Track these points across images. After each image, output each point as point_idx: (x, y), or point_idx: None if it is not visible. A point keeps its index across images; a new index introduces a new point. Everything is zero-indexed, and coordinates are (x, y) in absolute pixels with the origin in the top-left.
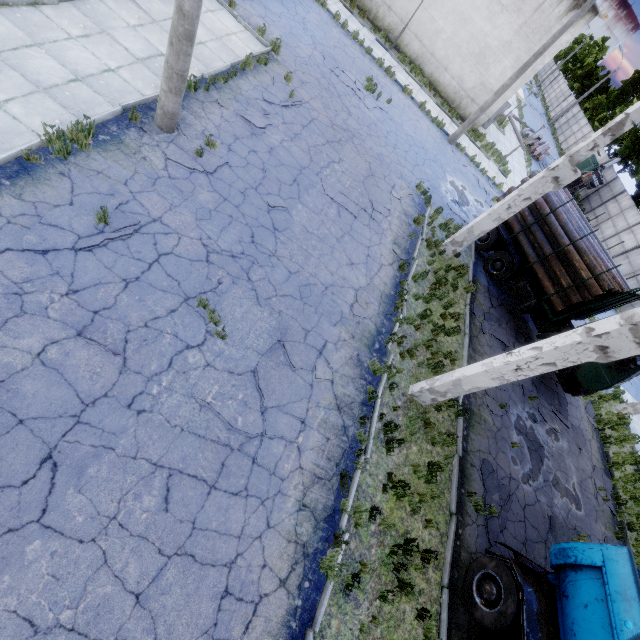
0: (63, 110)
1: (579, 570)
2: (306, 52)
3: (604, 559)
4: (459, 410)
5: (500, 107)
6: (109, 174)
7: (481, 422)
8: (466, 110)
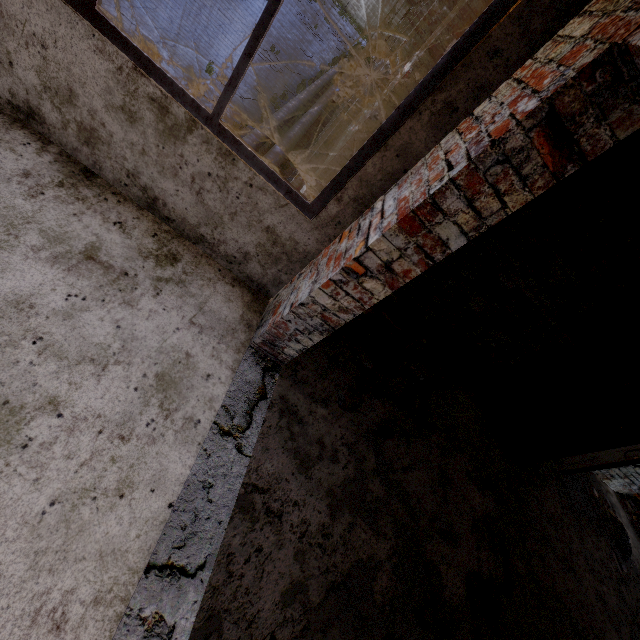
0: None
1: None
2: None
3: None
4: None
5: None
6: None
7: None
8: None
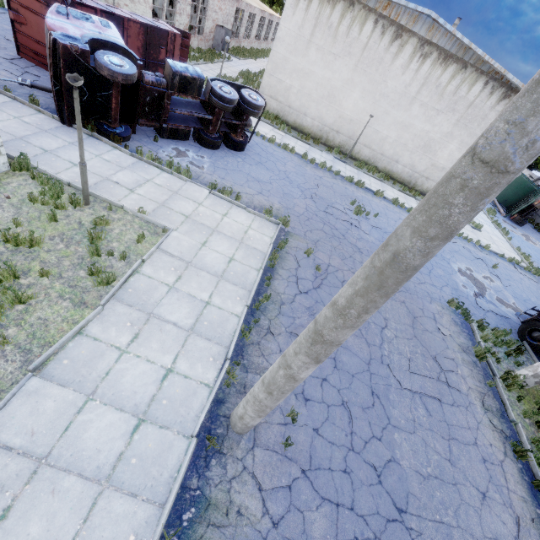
0: (134, 503)
1: None
2: (302, 206)
3: None
4: None
5: None
6: None
7: None
8: (423, 186)
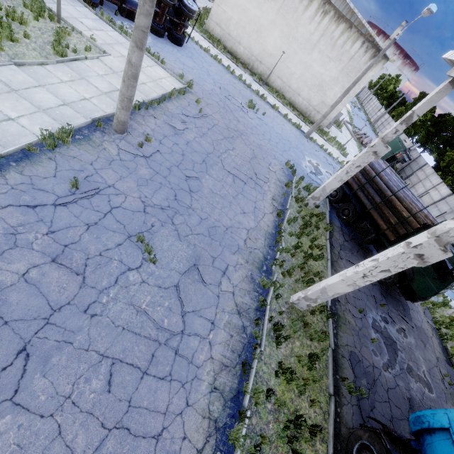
0: (54, 121)
1: (433, 433)
2: (209, 87)
3: (450, 421)
4: (328, 314)
5: (336, 115)
6: (81, 158)
7: (346, 323)
8: (314, 118)
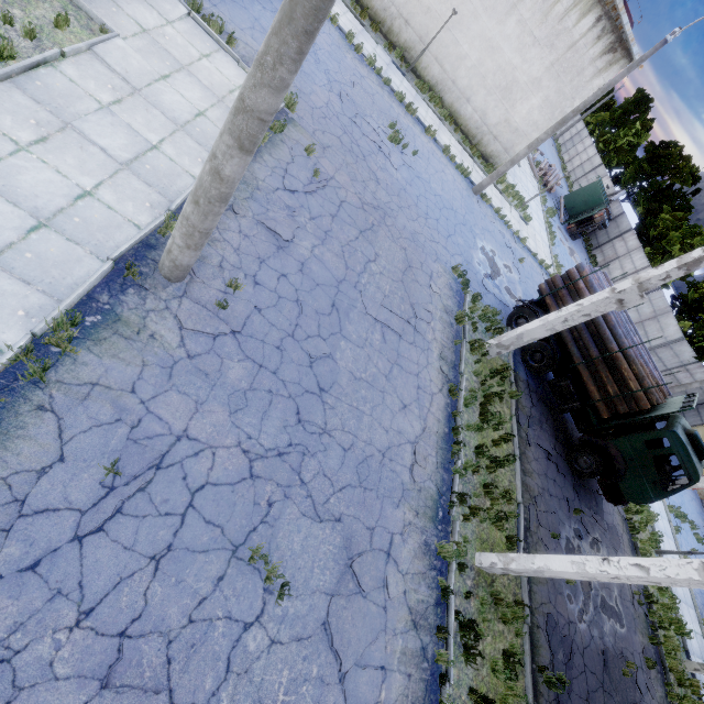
0: (26, 288)
1: None
2: (322, 98)
3: None
4: None
5: None
6: (108, 382)
7: None
8: (487, 147)
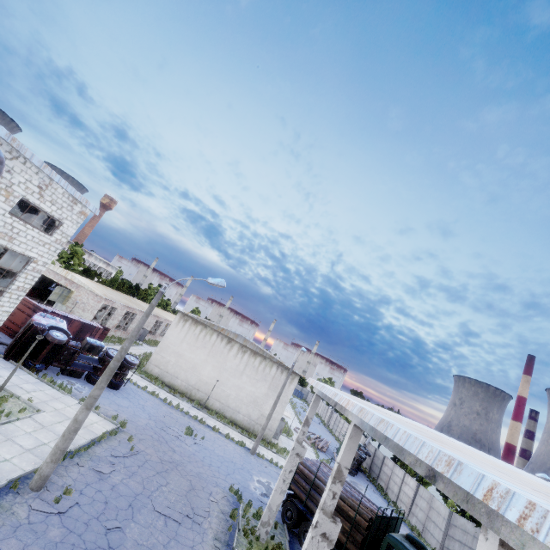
0: None
1: None
2: (144, 422)
3: None
4: None
5: (280, 425)
6: None
7: None
8: (259, 431)
